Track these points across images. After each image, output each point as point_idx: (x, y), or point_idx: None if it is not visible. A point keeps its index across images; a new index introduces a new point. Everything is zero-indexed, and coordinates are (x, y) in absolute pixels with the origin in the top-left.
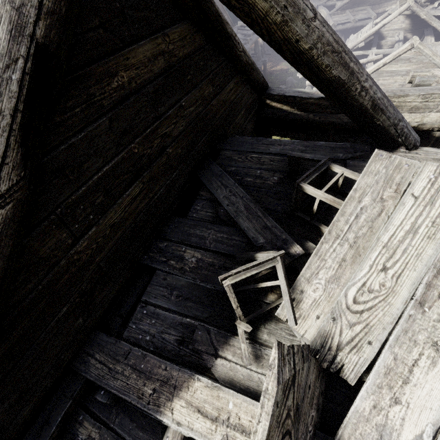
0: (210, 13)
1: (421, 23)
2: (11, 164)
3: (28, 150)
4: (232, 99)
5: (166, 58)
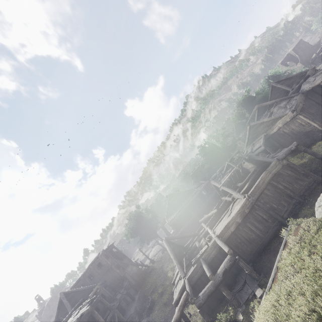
0: (72, 292)
1: (256, 163)
2: (57, 310)
3: (58, 309)
4: (82, 295)
5: (69, 298)
